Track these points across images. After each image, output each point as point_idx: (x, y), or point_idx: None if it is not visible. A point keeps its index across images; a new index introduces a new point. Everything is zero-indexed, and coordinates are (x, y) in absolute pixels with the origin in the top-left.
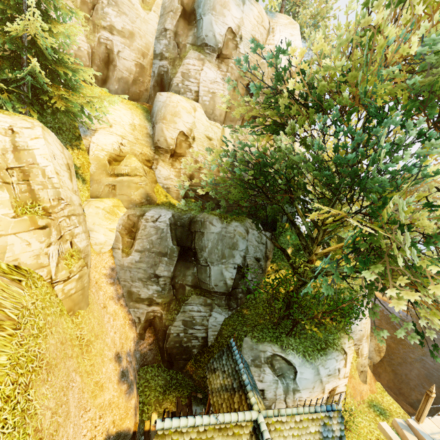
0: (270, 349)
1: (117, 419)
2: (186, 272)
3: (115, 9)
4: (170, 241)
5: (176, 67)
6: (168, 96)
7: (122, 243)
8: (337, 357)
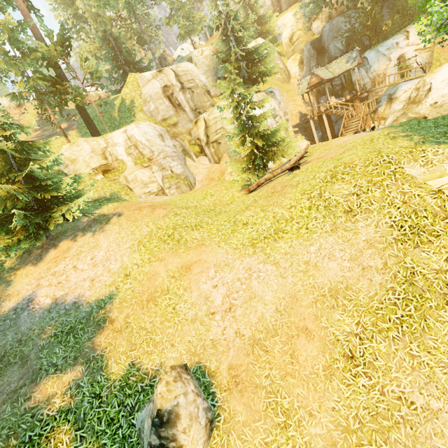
0: None
1: (303, 110)
2: (324, 59)
3: None
4: (311, 50)
5: None
6: None
7: (301, 68)
8: (394, 37)
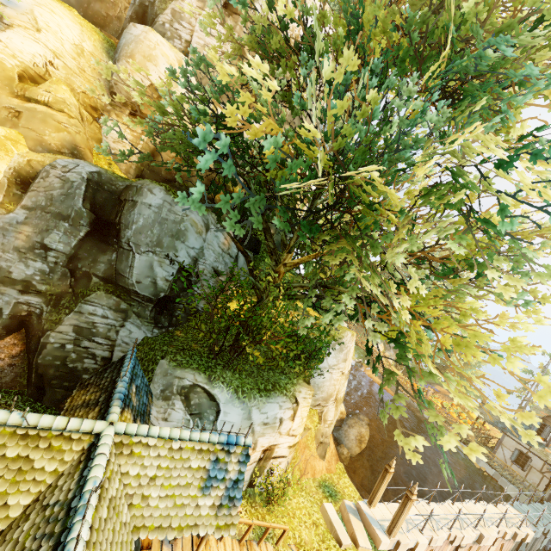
0: (191, 377)
1: None
2: (99, 257)
3: None
4: (79, 201)
5: (167, 2)
6: (145, 31)
7: (6, 193)
8: (282, 402)
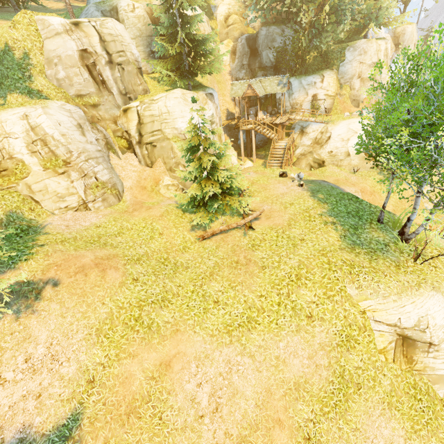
0: None
1: (231, 108)
2: (255, 62)
3: None
4: (246, 47)
5: None
6: None
7: (232, 58)
8: (314, 76)
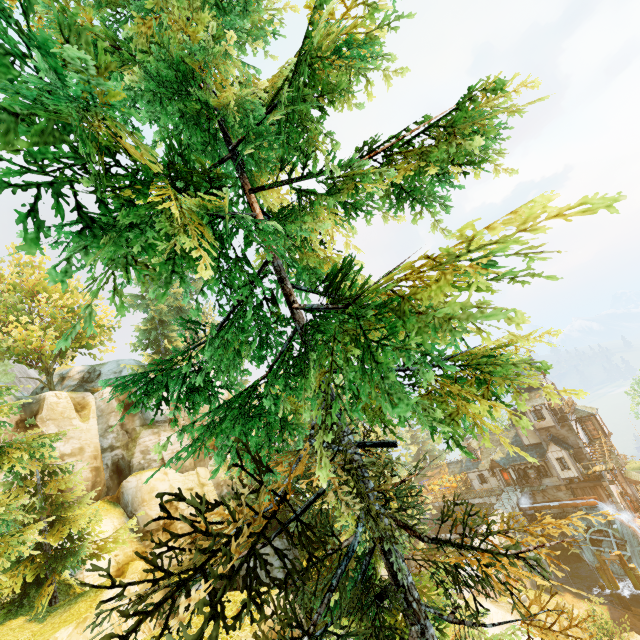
0: None
1: None
2: None
3: (62, 440)
4: None
5: (131, 449)
6: (139, 479)
7: None
8: None
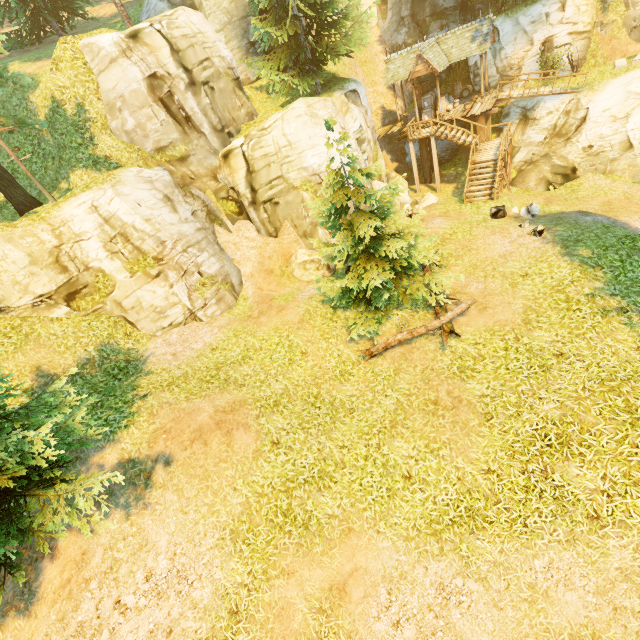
0: None
1: (388, 103)
2: (424, 6)
3: None
4: None
5: None
6: None
7: (382, 12)
8: (545, 2)
